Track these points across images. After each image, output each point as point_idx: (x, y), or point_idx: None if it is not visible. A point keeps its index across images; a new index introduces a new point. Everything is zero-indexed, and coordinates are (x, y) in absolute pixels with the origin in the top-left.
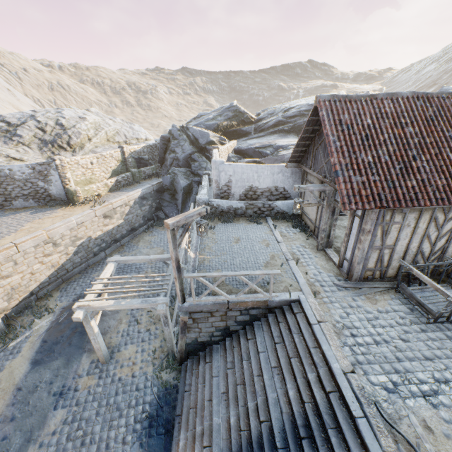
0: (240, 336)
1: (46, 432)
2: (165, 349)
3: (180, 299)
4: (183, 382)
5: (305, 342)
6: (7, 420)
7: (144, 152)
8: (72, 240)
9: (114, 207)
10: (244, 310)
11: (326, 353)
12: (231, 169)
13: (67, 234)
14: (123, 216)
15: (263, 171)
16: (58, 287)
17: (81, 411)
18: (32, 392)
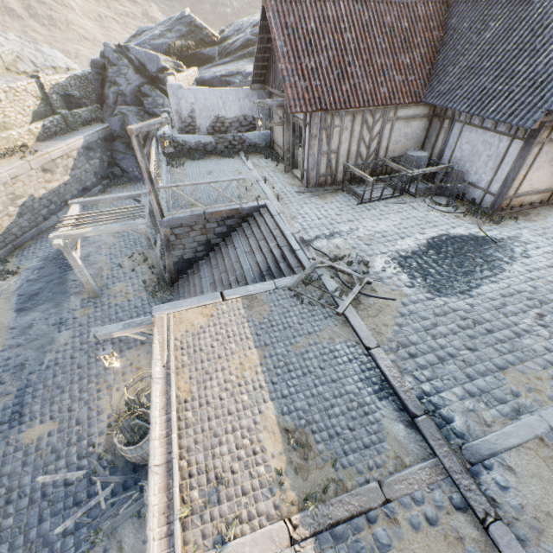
0: (221, 246)
1: (59, 345)
2: (155, 280)
3: (159, 214)
4: (178, 294)
5: (269, 229)
6: (13, 347)
7: (71, 86)
8: (10, 198)
9: (53, 158)
10: (221, 221)
11: (282, 228)
12: (192, 96)
13: (1, 190)
14: (69, 171)
15: (228, 97)
16: (11, 254)
17: (87, 328)
18: (28, 328)
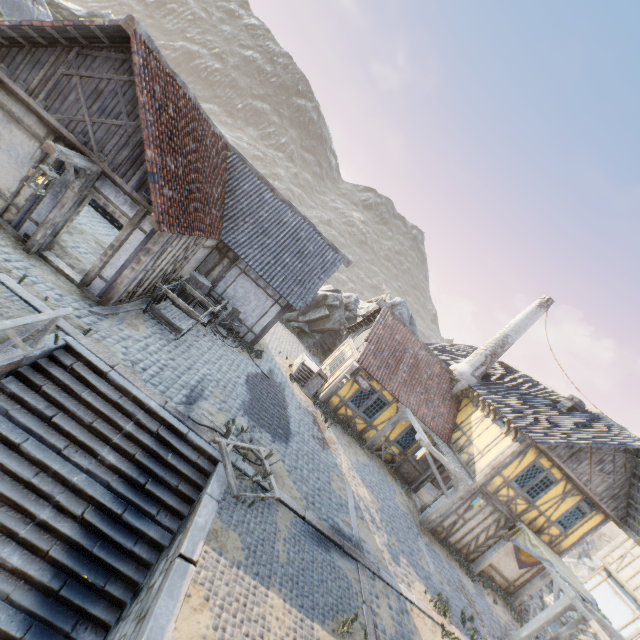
0: None
1: None
2: None
3: None
4: None
5: (104, 396)
6: None
7: None
8: None
9: None
10: None
11: (141, 397)
12: None
13: None
14: None
15: None
16: None
17: None
18: None
